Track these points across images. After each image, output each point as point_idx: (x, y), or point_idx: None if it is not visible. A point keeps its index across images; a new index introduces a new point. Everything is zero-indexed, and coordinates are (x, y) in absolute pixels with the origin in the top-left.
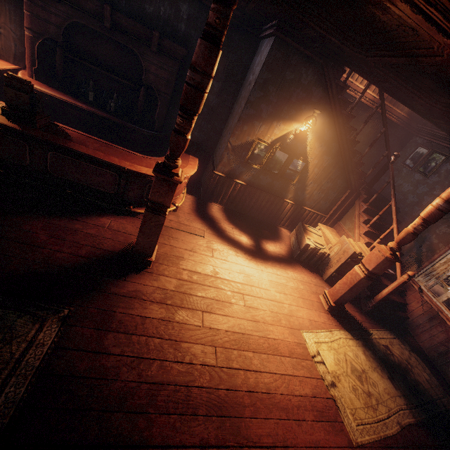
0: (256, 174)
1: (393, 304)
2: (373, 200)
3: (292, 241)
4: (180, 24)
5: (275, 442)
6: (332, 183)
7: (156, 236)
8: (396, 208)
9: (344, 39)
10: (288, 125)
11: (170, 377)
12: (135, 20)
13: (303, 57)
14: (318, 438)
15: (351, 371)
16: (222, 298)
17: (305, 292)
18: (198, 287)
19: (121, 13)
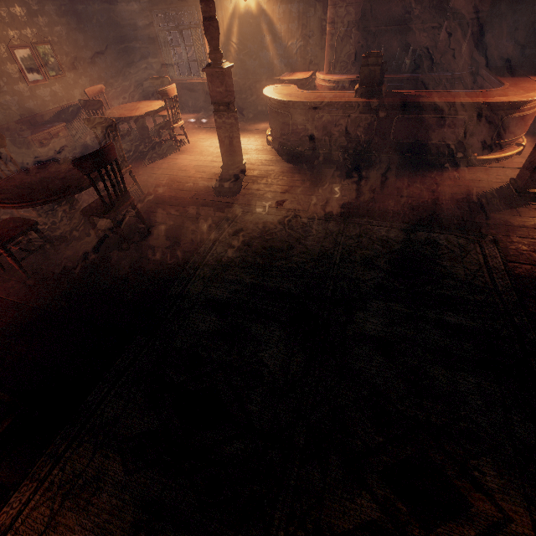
0: None
1: None
2: None
3: None
4: None
5: None
6: None
7: None
8: None
9: None
10: None
11: None
12: None
13: None
14: None
15: None
16: None
17: None
18: None
19: None
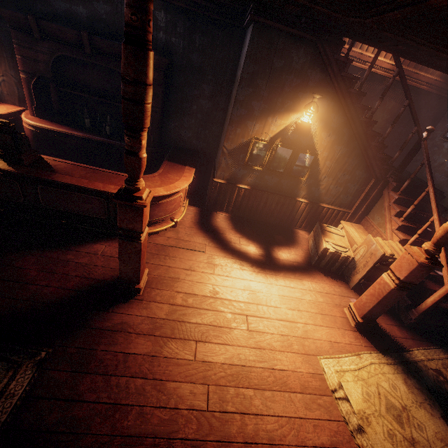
0: (260, 175)
1: (445, 313)
2: (405, 187)
3: (310, 245)
4: (159, 34)
5: None
6: (350, 173)
7: (137, 263)
8: (435, 195)
9: (327, 3)
10: (286, 117)
11: (149, 428)
12: (115, 40)
13: (290, 37)
14: None
15: (386, 409)
16: (220, 323)
17: (325, 306)
18: (193, 312)
19: (101, 36)
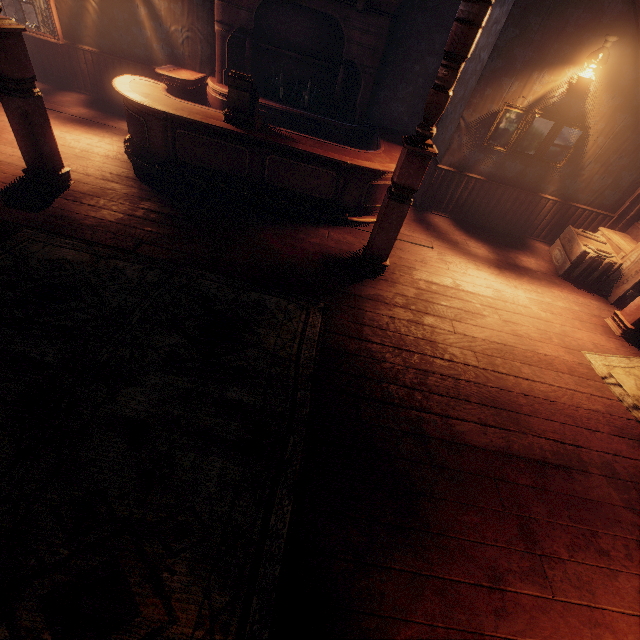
0: (500, 160)
1: None
2: None
3: (554, 255)
4: None
5: (563, 439)
6: (628, 158)
7: (396, 232)
8: None
9: None
10: (557, 73)
11: (434, 368)
12: None
13: None
14: (619, 448)
15: None
16: (471, 309)
17: (582, 314)
18: (440, 297)
19: None
